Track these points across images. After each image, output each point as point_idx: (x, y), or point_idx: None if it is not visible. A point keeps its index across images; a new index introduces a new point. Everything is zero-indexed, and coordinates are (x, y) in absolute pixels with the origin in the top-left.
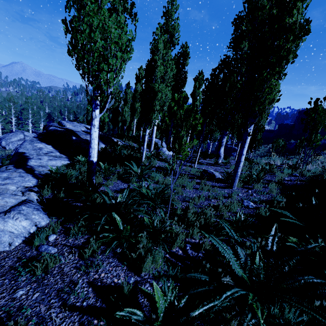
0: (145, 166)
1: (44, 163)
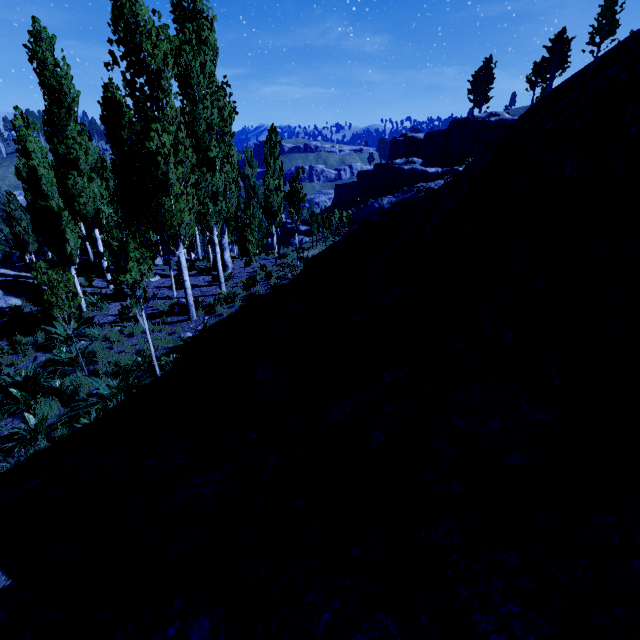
0: (83, 320)
1: None
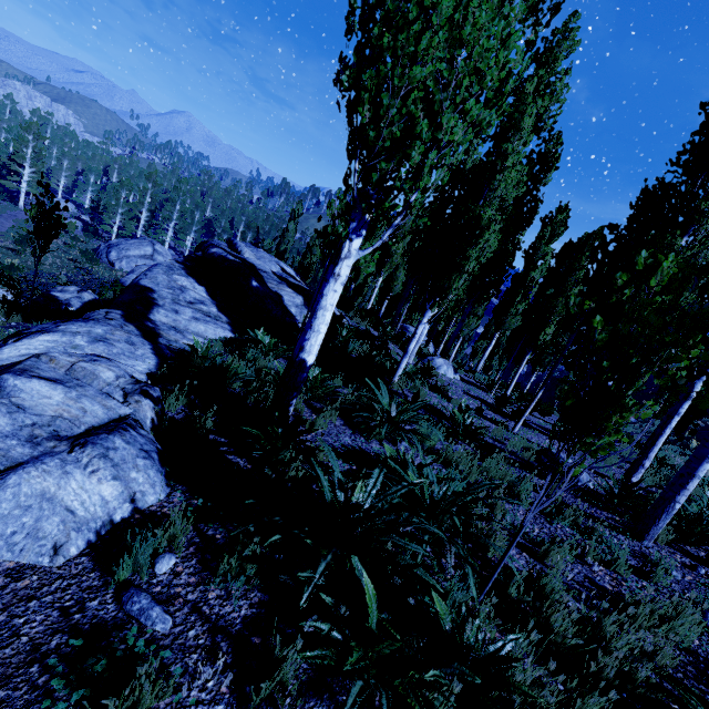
0: (405, 398)
1: (182, 323)
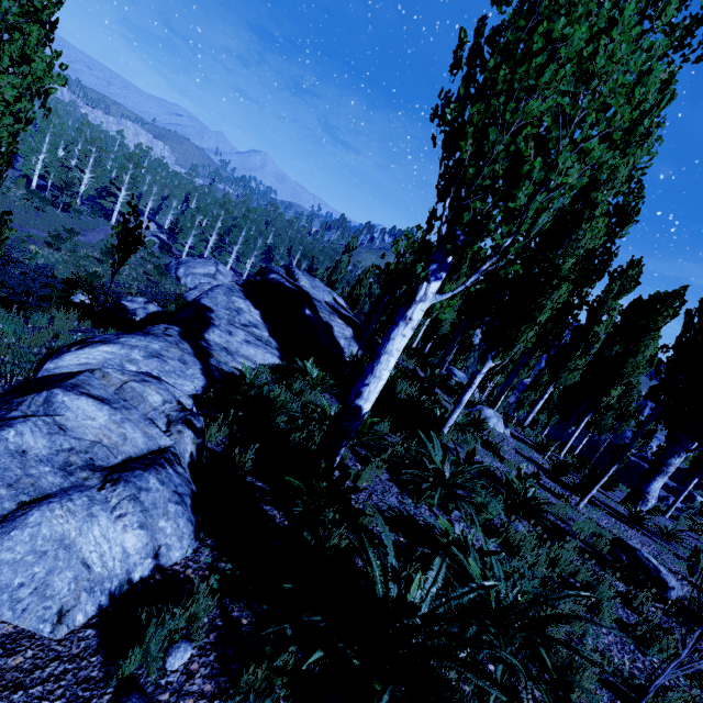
0: (458, 456)
1: (234, 345)
